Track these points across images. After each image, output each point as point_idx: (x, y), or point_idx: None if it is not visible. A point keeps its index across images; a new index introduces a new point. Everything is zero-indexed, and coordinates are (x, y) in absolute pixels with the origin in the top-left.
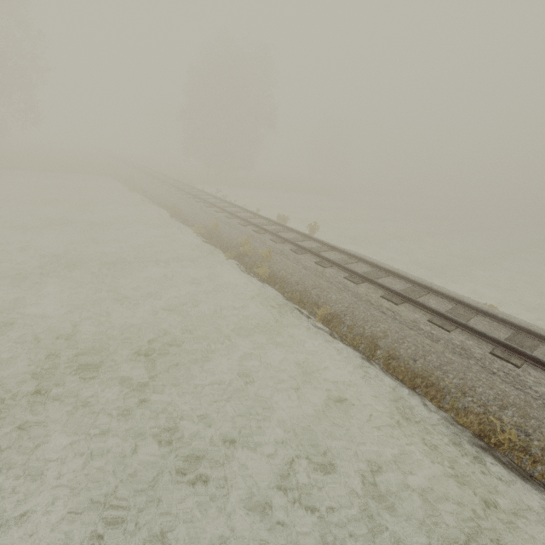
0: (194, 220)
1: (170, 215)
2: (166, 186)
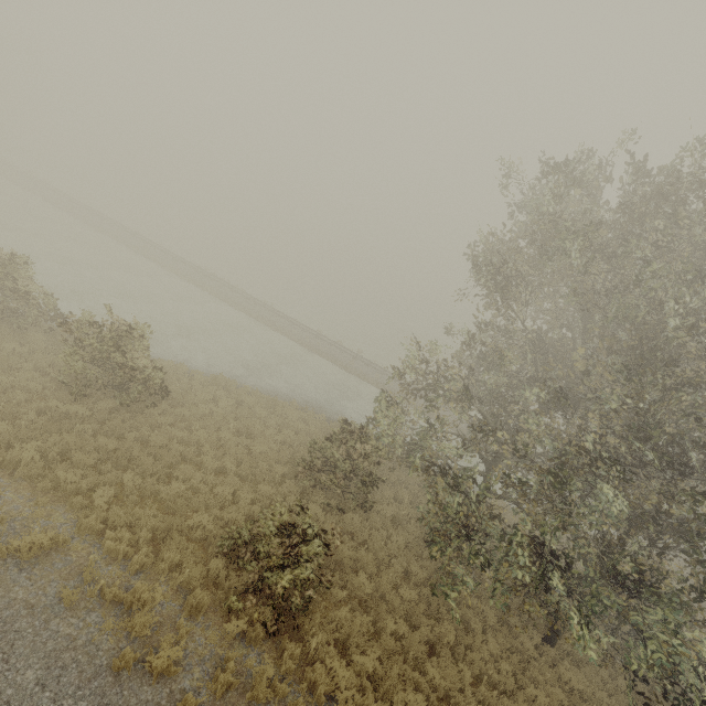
0: None
1: None
2: None
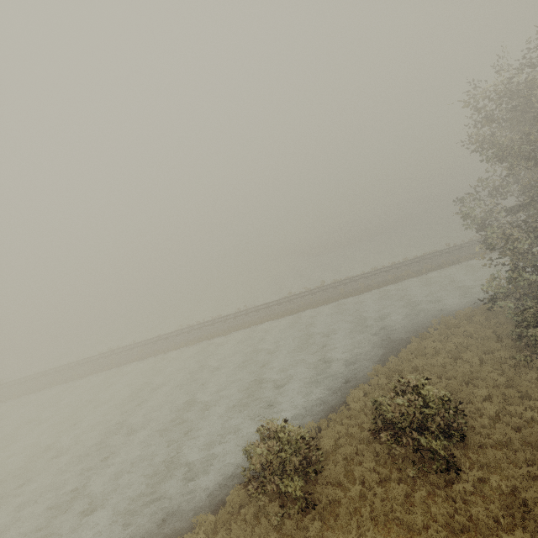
0: None
1: None
2: None
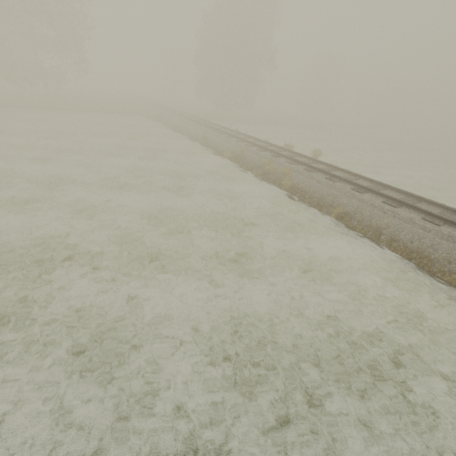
0: (221, 148)
1: (200, 145)
2: (190, 121)
